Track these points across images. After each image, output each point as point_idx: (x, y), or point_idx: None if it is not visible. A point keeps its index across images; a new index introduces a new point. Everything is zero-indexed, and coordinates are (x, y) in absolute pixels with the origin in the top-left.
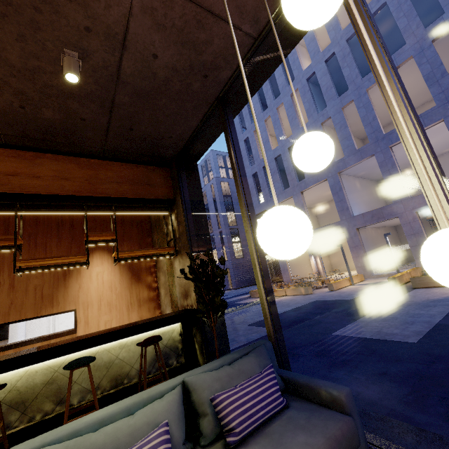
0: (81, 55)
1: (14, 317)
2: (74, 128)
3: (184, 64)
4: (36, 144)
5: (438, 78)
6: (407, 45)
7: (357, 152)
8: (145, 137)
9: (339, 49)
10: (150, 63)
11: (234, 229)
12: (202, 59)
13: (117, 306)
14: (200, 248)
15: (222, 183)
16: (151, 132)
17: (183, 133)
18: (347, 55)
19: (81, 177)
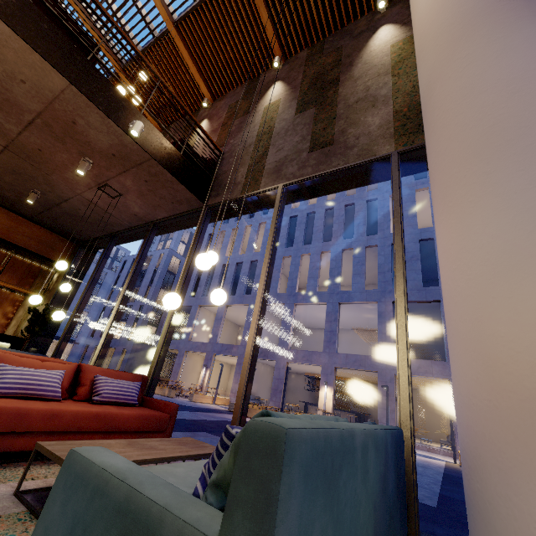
0: (42, 193)
1: None
2: (20, 203)
3: (95, 217)
4: None
5: (335, 275)
6: (332, 242)
7: (276, 295)
8: (64, 225)
9: (301, 215)
10: (77, 209)
11: (159, 310)
12: (105, 220)
13: None
14: (60, 303)
15: (175, 258)
16: (70, 225)
17: (91, 235)
18: (303, 223)
19: (4, 225)
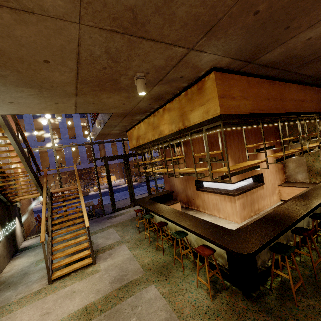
0: None
1: (246, 176)
2: None
3: None
4: (313, 81)
5: None
6: None
7: None
8: None
9: None
10: None
11: None
12: None
13: (272, 172)
14: None
15: None
16: None
17: None
18: None
19: (315, 100)
